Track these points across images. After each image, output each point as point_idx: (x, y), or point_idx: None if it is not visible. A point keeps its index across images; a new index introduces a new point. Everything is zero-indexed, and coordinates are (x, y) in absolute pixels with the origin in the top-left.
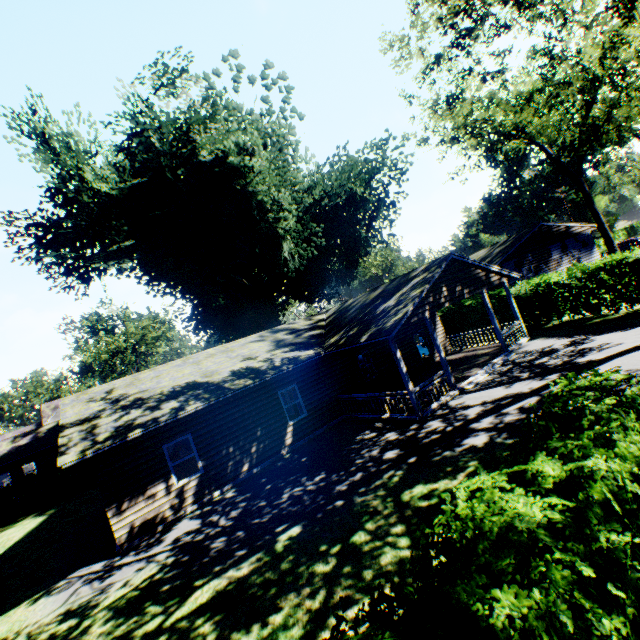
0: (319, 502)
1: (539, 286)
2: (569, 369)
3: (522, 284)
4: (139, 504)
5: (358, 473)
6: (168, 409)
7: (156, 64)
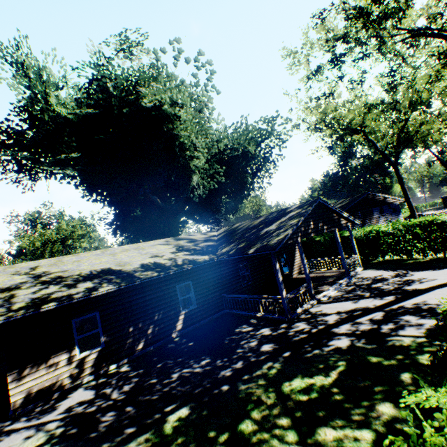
0: (206, 385)
1: (371, 232)
2: (401, 293)
3: (358, 230)
4: (40, 371)
5: (240, 361)
6: (83, 288)
7: (120, 35)
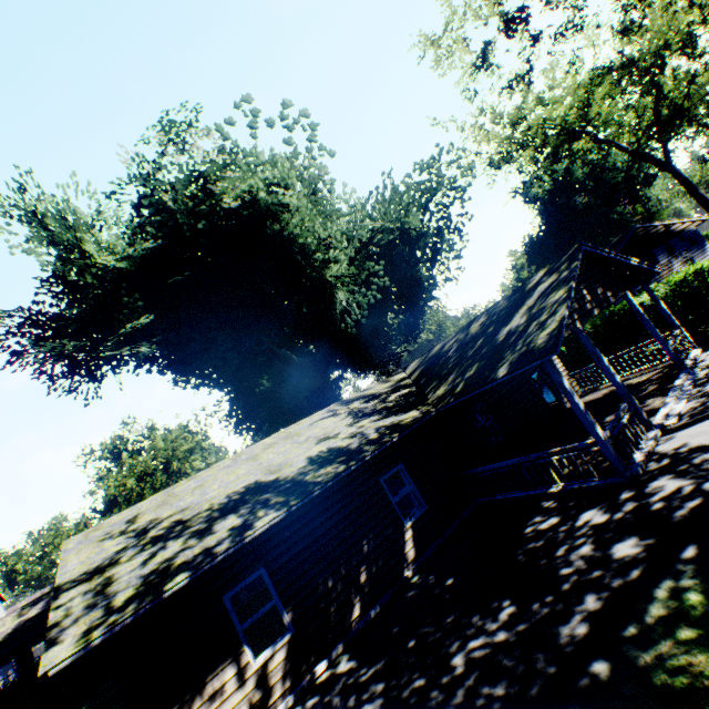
0: (547, 671)
1: (686, 282)
2: None
3: (657, 286)
4: None
5: (587, 595)
6: (225, 531)
7: (161, 123)
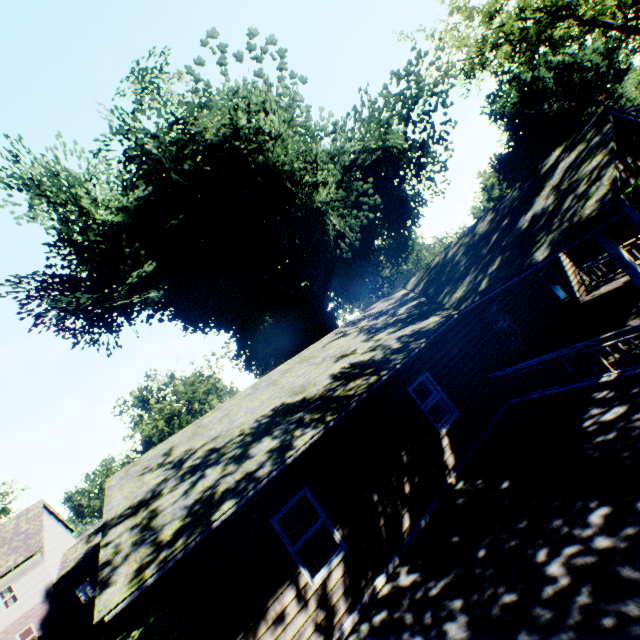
0: None
1: None
2: None
3: None
4: None
5: None
6: (263, 454)
7: (133, 73)
